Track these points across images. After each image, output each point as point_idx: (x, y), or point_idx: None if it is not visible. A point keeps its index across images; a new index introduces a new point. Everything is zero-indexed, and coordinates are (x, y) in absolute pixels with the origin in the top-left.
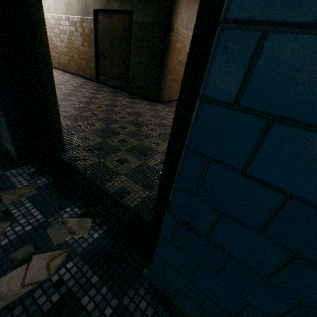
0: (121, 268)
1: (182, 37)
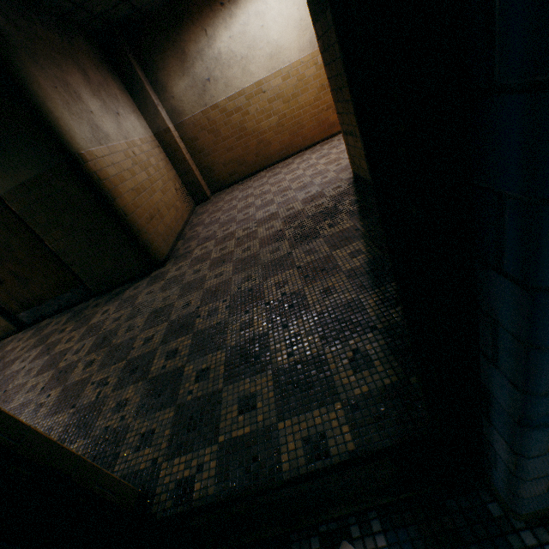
0: (472, 547)
1: (106, 158)
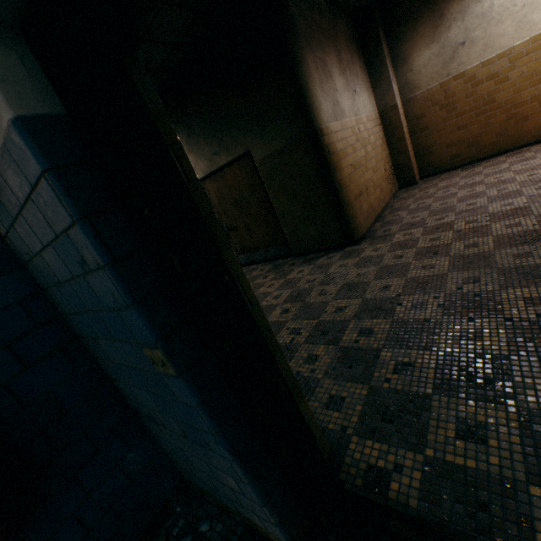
0: None
1: (338, 133)
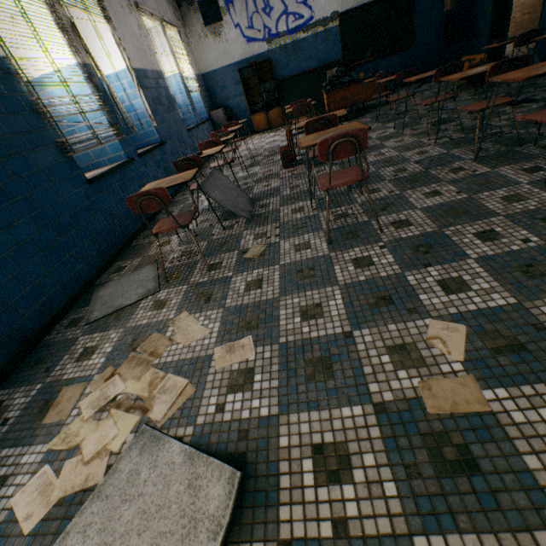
0: None
1: None
